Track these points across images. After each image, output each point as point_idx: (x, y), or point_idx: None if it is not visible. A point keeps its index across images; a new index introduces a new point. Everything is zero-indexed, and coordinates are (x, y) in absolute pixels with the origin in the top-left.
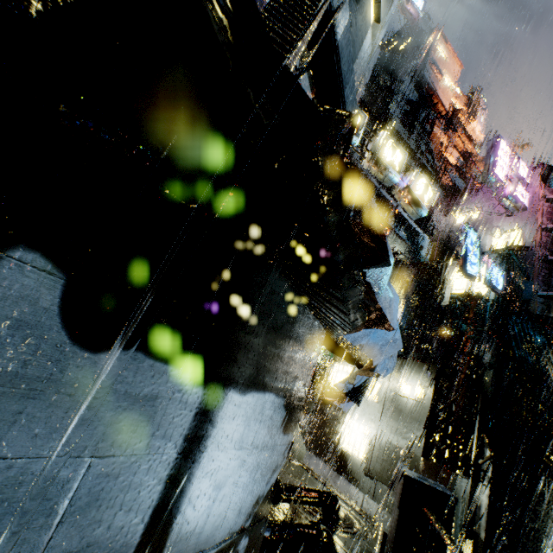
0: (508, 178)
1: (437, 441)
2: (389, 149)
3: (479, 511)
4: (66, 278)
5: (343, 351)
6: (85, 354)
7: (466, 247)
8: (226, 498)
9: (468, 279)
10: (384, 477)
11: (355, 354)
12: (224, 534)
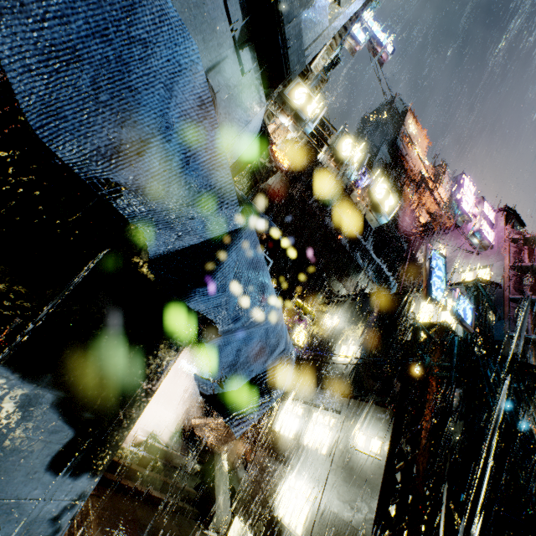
0: (473, 214)
1: (393, 517)
2: (348, 146)
3: None
4: None
5: None
6: None
7: (430, 269)
8: None
9: (433, 306)
10: None
11: None
12: None
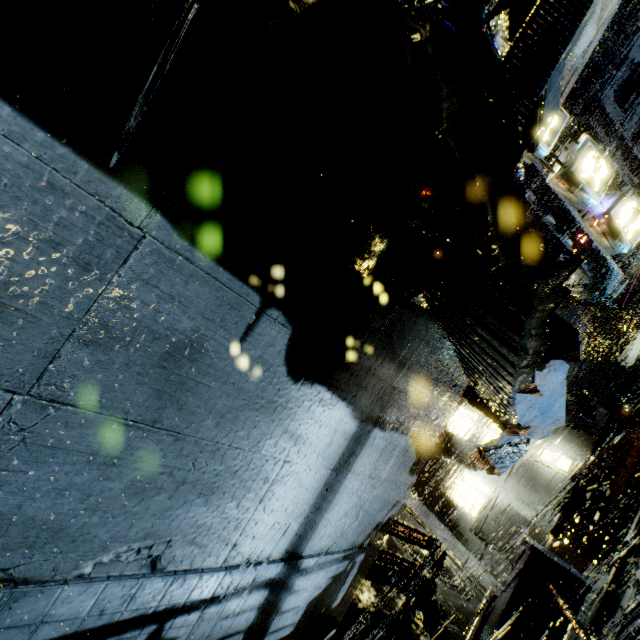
0: None
1: (576, 524)
2: (590, 162)
3: (615, 612)
4: (292, 329)
5: (484, 405)
6: (292, 386)
7: None
8: (356, 516)
9: None
10: (498, 543)
11: (500, 414)
12: (348, 544)
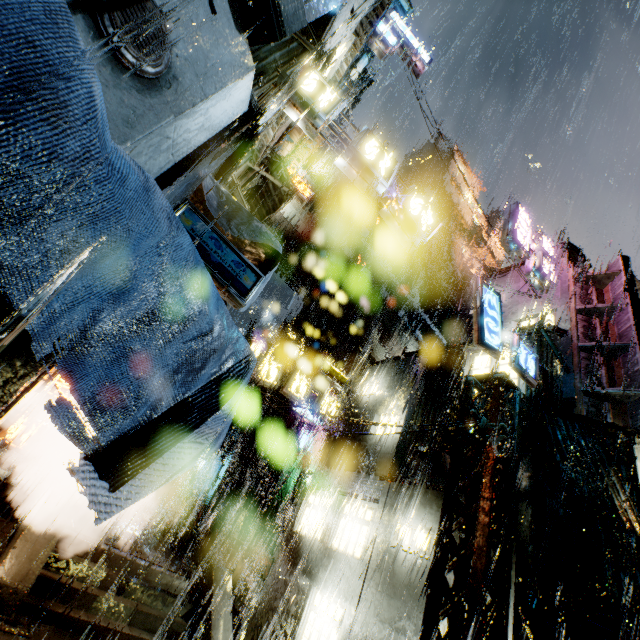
0: (531, 249)
1: (445, 638)
2: (373, 148)
3: None
4: None
5: None
6: None
7: (482, 307)
8: None
9: (488, 353)
10: None
11: None
12: None
